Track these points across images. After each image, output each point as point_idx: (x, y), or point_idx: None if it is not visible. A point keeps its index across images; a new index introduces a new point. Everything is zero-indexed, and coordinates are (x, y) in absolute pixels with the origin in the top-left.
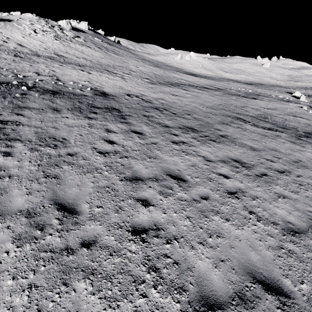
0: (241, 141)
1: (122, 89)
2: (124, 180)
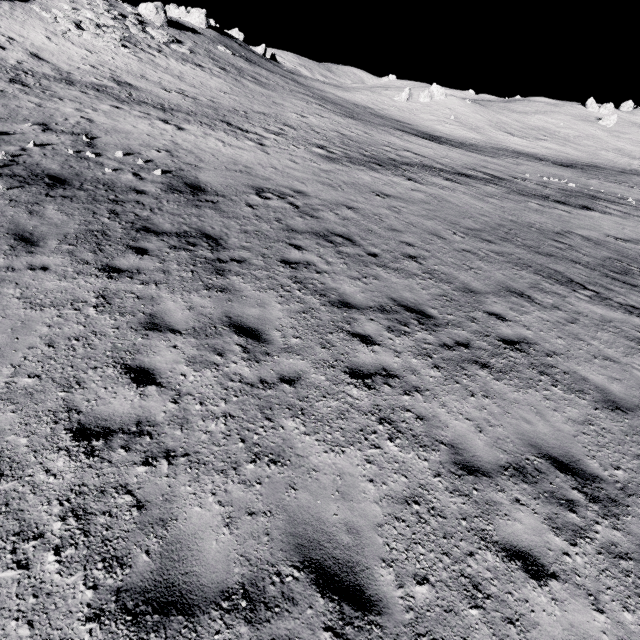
0: (568, 364)
1: (249, 176)
2: (107, 616)
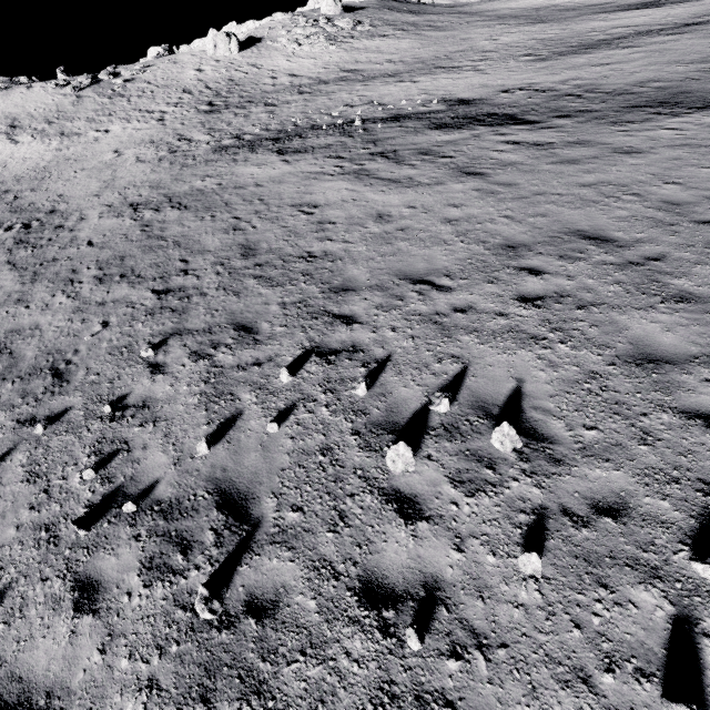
0: None
1: (488, 88)
2: (552, 164)
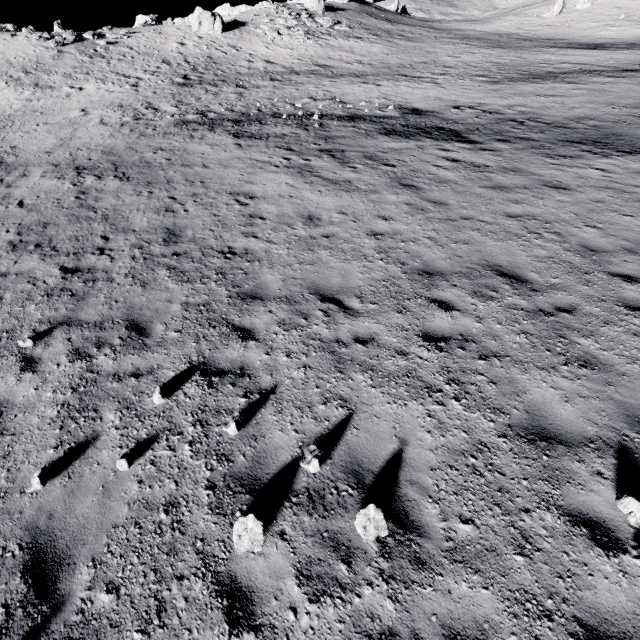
0: None
1: (442, 101)
2: (484, 188)
